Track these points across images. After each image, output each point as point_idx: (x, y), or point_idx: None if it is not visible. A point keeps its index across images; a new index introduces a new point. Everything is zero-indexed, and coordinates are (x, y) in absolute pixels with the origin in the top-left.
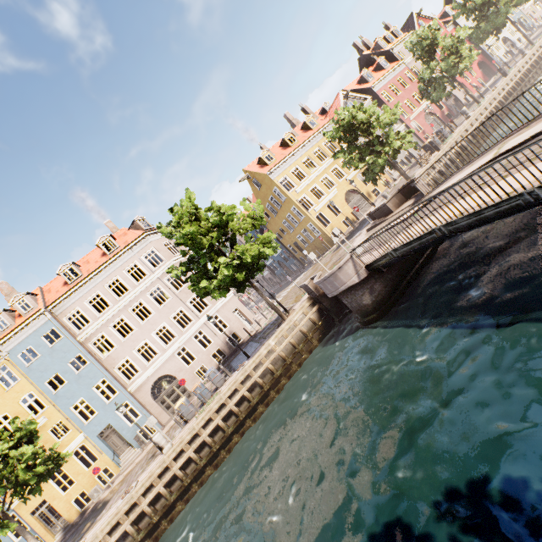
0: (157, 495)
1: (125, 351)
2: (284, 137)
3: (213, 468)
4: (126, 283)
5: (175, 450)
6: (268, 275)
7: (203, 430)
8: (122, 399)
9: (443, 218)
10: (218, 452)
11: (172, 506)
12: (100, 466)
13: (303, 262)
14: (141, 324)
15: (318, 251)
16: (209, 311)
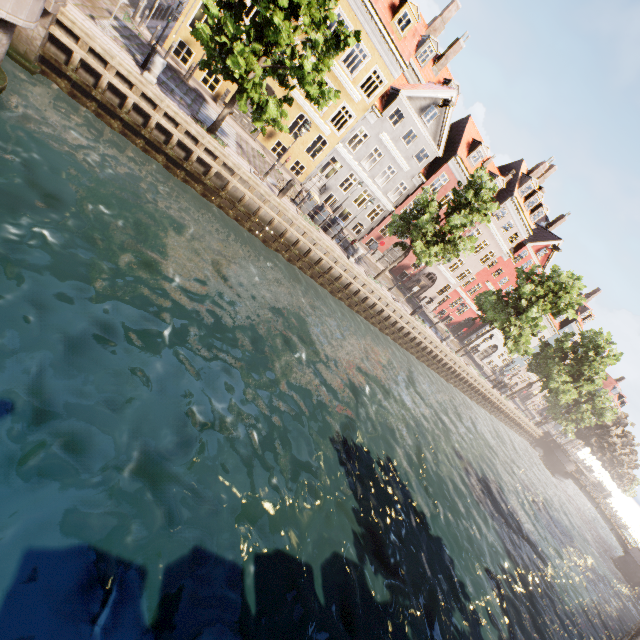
0: None
1: None
2: None
3: None
4: None
5: None
6: None
7: None
8: None
9: None
10: None
11: None
12: None
13: None
14: None
15: None
16: None
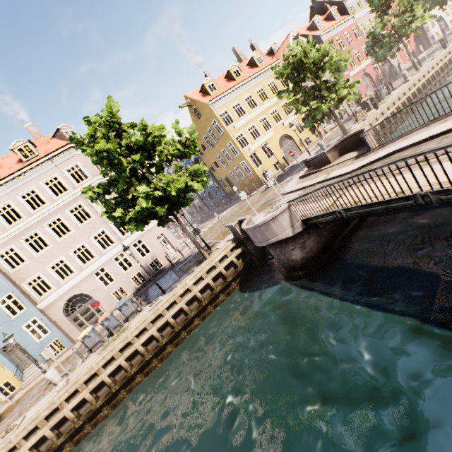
0: (42, 437)
1: (37, 267)
2: (230, 69)
3: (111, 408)
4: (43, 195)
5: (68, 391)
6: (198, 203)
7: (103, 370)
8: (30, 315)
9: (438, 182)
10: (118, 392)
11: (59, 447)
12: (0, 379)
13: (231, 196)
14: (58, 241)
15: (247, 189)
16: (133, 235)
